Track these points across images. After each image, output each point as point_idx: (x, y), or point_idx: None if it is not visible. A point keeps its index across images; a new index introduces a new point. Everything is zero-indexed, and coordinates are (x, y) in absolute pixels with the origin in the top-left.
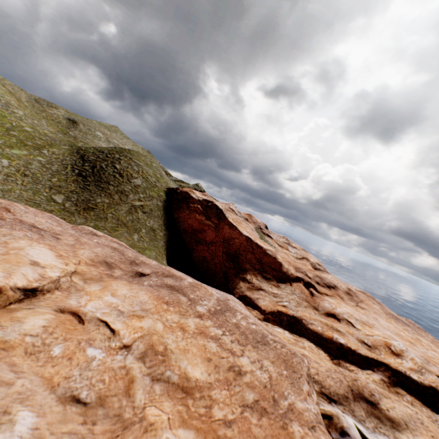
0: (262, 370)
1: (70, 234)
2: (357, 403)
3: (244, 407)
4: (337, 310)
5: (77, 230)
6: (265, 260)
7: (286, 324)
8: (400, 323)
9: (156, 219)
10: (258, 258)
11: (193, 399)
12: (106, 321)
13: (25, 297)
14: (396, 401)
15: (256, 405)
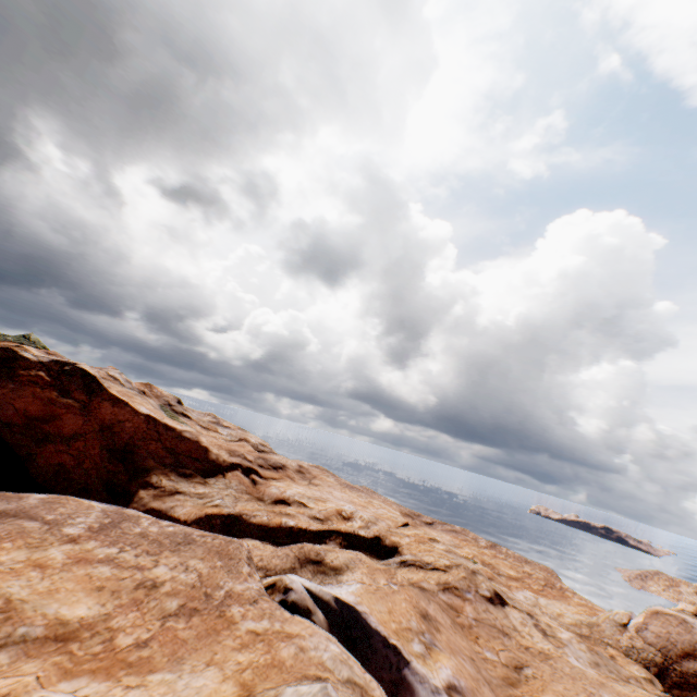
0: (188, 571)
1: None
2: (304, 569)
3: (166, 618)
4: (287, 493)
5: None
6: (181, 449)
7: (221, 528)
8: (355, 491)
9: None
10: (171, 447)
11: (81, 641)
12: None
13: None
14: (340, 551)
15: (183, 610)
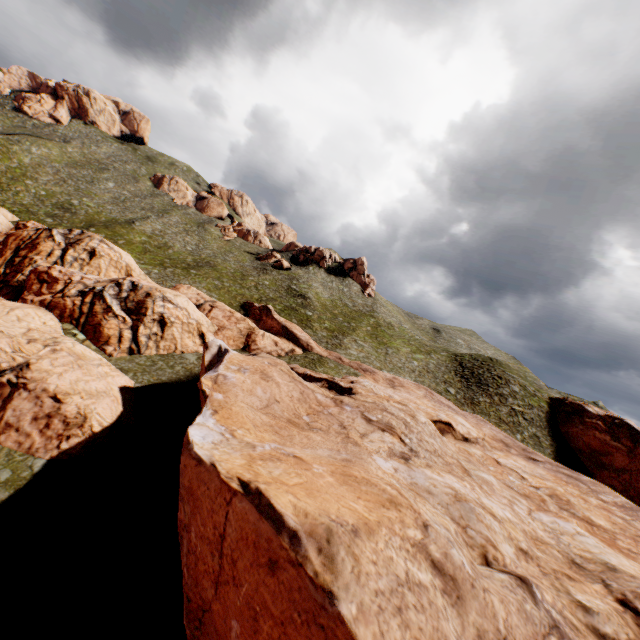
0: None
1: (470, 417)
2: None
3: None
4: None
5: (472, 416)
6: None
7: None
8: None
9: (537, 427)
10: None
11: (597, 528)
12: (515, 470)
13: (463, 440)
14: None
15: None
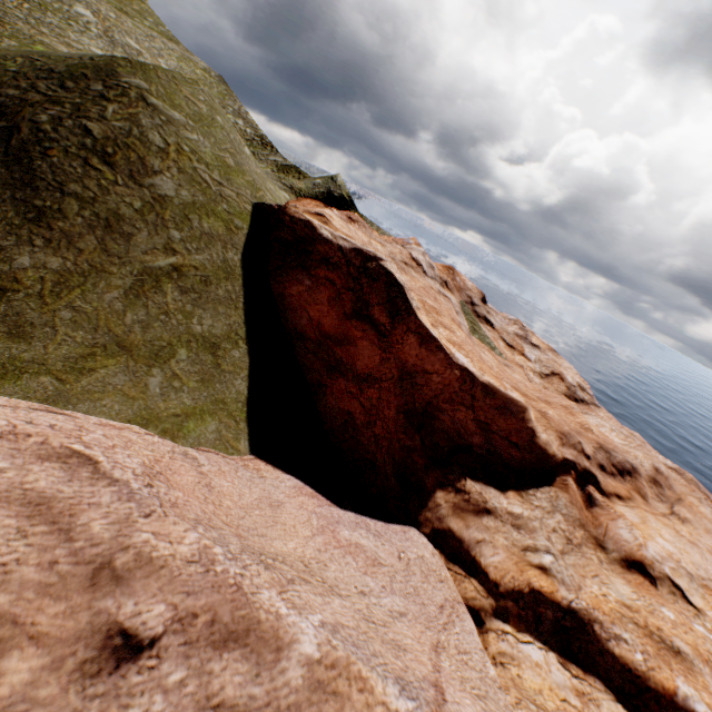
0: None
1: None
2: None
3: None
4: (648, 551)
5: None
6: (497, 426)
7: (550, 629)
8: None
9: (220, 309)
10: (483, 421)
11: None
12: None
13: None
14: None
15: None
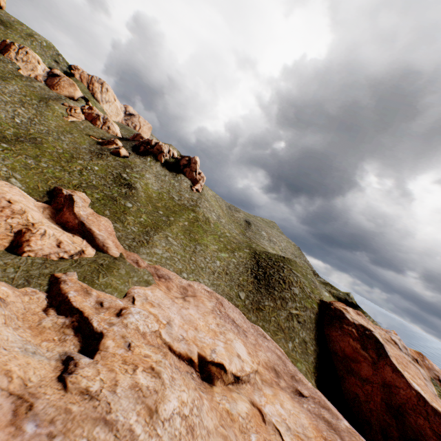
0: None
1: (251, 332)
2: None
3: None
4: None
5: (254, 329)
6: None
7: None
8: None
9: (307, 331)
10: (436, 431)
11: None
12: (279, 430)
13: (234, 381)
14: None
15: None
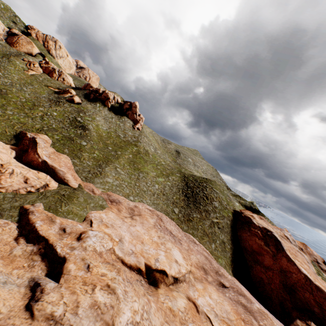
0: None
1: (185, 240)
2: None
3: None
4: None
5: (186, 237)
6: (325, 307)
7: None
8: None
9: (225, 234)
10: (318, 301)
11: None
12: (209, 317)
13: (174, 282)
14: None
15: None
